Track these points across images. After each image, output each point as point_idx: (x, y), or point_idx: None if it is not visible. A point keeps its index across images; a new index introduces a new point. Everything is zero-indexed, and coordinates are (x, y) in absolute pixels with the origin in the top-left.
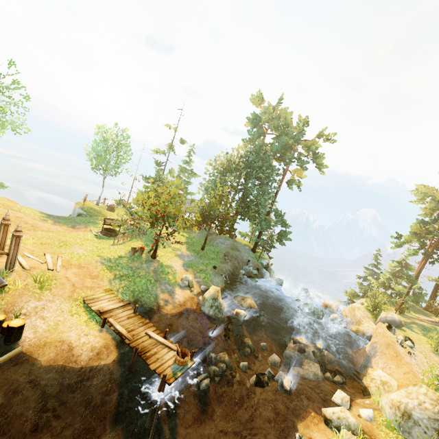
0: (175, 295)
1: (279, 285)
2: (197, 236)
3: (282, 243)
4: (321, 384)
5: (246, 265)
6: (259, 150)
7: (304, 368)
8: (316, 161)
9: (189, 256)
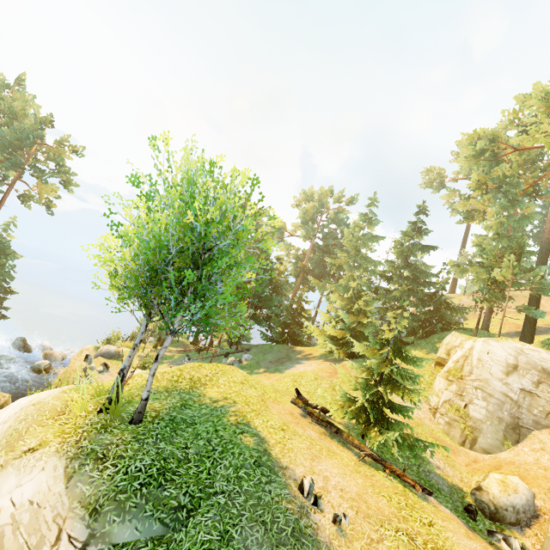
0: None
1: None
2: None
3: None
4: None
5: None
6: None
7: None
8: (62, 176)
9: None
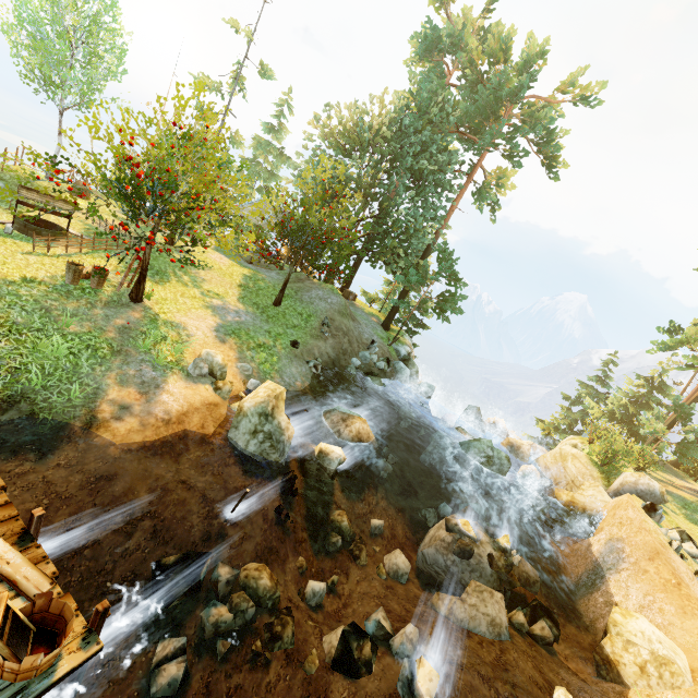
0: (161, 396)
1: (426, 396)
2: (272, 279)
3: (443, 316)
4: (509, 657)
5: (366, 349)
6: (429, 104)
7: (468, 602)
8: (545, 150)
9: (241, 313)
